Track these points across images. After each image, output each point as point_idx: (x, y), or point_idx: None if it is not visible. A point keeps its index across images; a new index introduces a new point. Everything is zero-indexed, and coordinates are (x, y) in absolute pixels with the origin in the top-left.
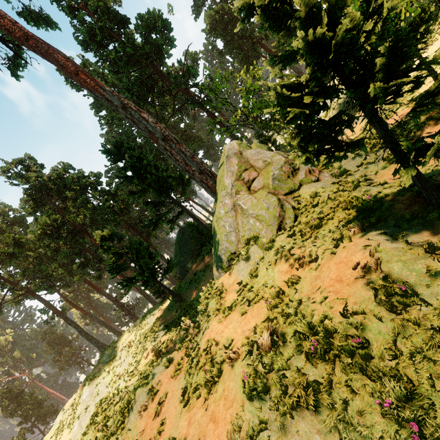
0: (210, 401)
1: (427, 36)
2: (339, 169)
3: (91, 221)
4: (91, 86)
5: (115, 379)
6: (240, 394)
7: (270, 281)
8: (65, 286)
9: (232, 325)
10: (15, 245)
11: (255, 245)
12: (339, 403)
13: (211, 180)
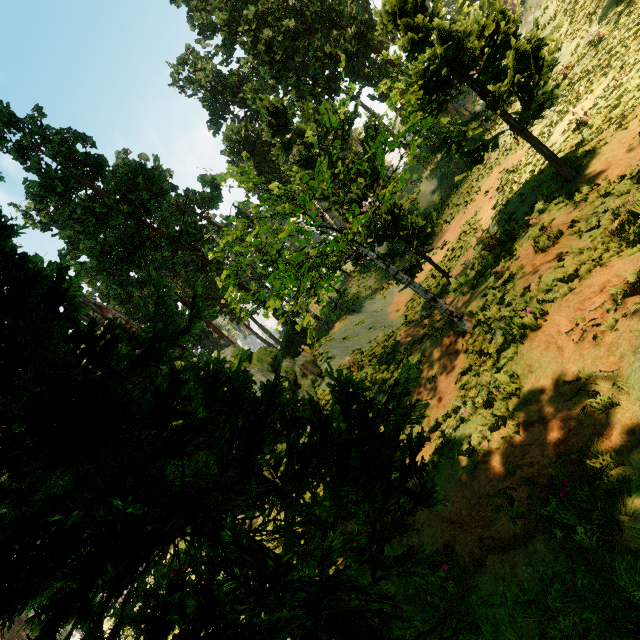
0: None
1: (467, 192)
2: None
3: None
4: None
5: None
6: None
7: None
8: None
9: None
10: None
11: None
12: None
13: None
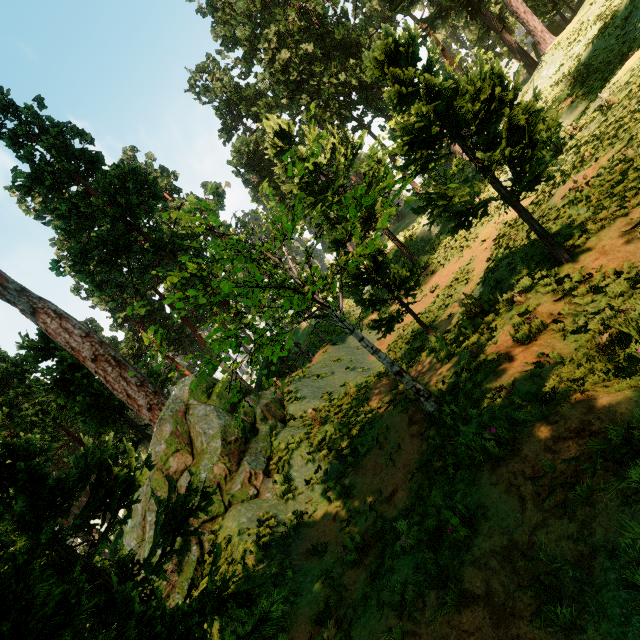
0: None
1: (465, 237)
2: (283, 483)
3: (6, 432)
4: None
5: None
6: None
7: None
8: None
9: None
10: None
11: None
12: None
13: None
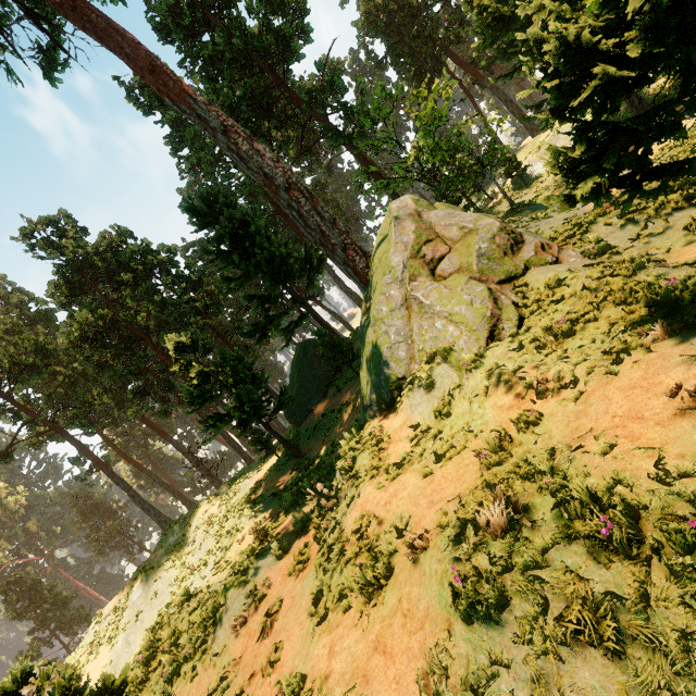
0: (372, 618)
1: None
2: (596, 244)
3: (157, 324)
4: (175, 92)
5: (185, 573)
6: (440, 608)
7: (477, 422)
8: (112, 424)
9: (407, 493)
10: (38, 353)
11: (444, 364)
12: (671, 639)
13: (361, 262)
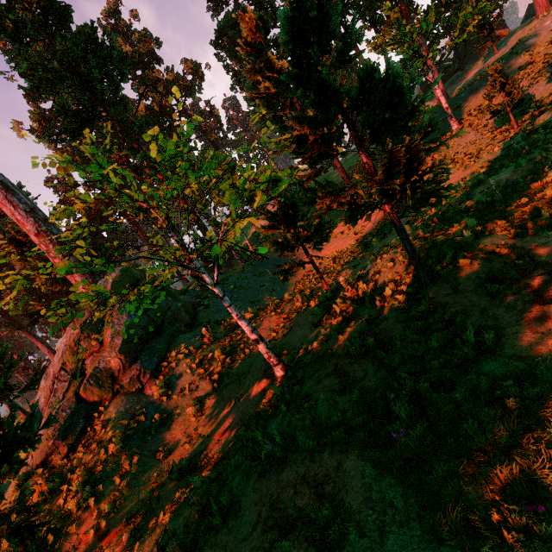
0: None
1: None
2: (162, 386)
3: None
4: None
5: None
6: None
7: None
8: None
9: None
10: None
11: None
12: None
13: None
